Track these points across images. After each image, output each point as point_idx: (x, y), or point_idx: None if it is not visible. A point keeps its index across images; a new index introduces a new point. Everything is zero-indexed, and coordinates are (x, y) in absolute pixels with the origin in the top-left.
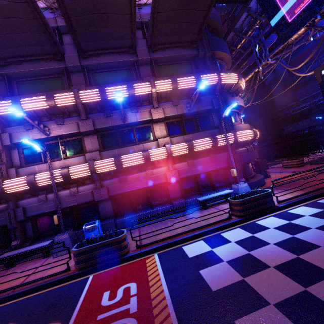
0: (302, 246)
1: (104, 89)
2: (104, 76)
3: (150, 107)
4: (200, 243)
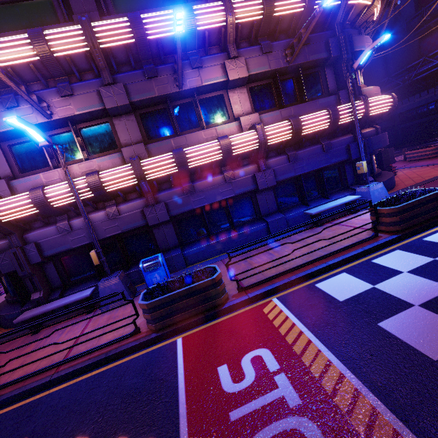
0: None
1: (139, 17)
2: None
3: (223, 57)
4: (344, 277)
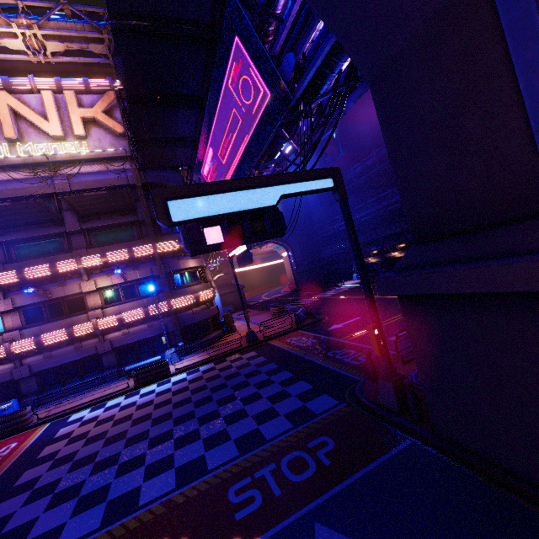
0: (130, 406)
1: (22, 272)
2: (28, 247)
3: (81, 280)
4: (87, 410)
